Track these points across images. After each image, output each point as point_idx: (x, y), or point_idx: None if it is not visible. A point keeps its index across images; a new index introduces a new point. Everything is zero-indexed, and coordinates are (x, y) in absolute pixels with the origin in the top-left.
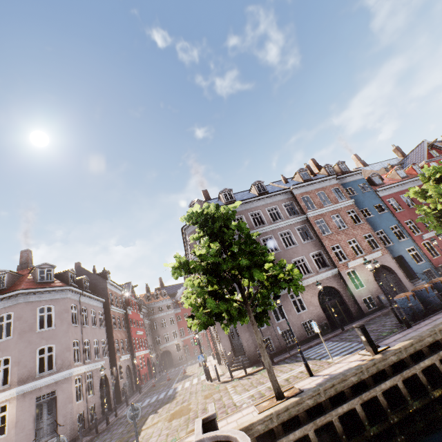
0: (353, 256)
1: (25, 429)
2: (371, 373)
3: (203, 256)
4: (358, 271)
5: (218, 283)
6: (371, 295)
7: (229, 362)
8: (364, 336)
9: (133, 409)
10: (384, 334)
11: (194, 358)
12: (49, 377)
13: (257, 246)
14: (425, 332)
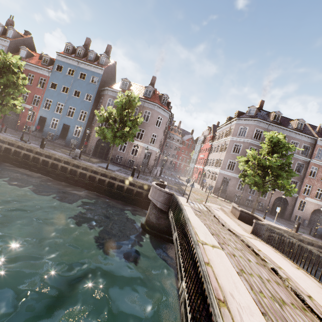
0: (312, 196)
1: (141, 159)
2: (289, 235)
3: (271, 161)
4: (307, 203)
5: (261, 171)
6: (302, 217)
7: (214, 191)
8: (297, 226)
9: (211, 187)
10: (299, 231)
11: (176, 172)
12: (152, 147)
13: (293, 171)
14: (321, 242)
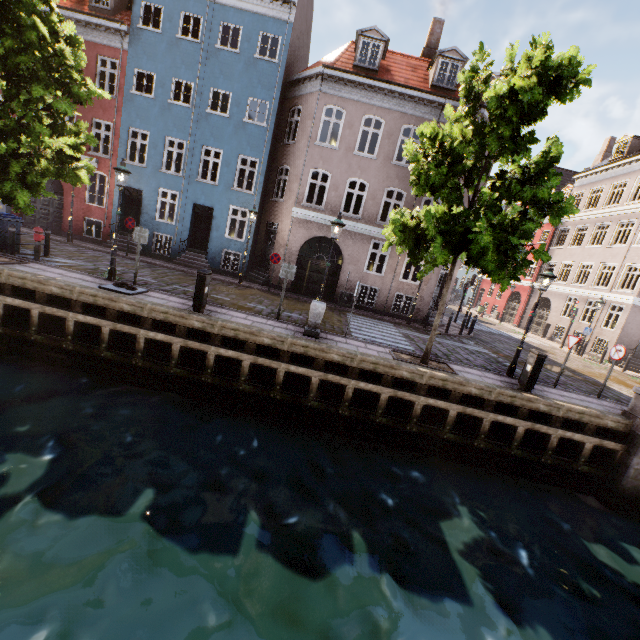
0: None
1: (430, 289)
2: None
3: None
4: None
5: None
6: None
7: None
8: None
9: None
10: None
11: None
12: None
13: None
14: None
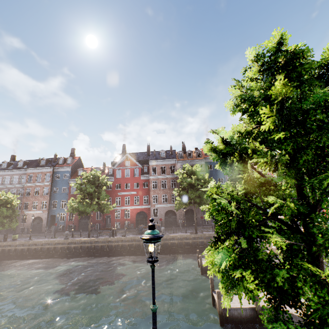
0: (31, 209)
1: None
2: None
3: None
4: (28, 216)
5: None
6: (26, 227)
7: None
8: None
9: None
10: None
11: None
12: None
13: None
14: None
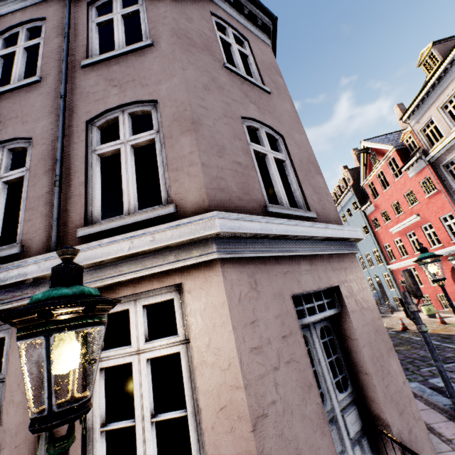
0: None
1: None
2: None
3: None
4: None
5: None
6: None
7: None
8: None
9: None
10: None
11: None
12: (311, 225)
13: None
14: None
